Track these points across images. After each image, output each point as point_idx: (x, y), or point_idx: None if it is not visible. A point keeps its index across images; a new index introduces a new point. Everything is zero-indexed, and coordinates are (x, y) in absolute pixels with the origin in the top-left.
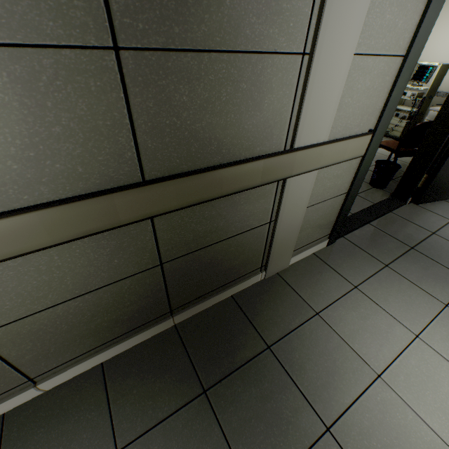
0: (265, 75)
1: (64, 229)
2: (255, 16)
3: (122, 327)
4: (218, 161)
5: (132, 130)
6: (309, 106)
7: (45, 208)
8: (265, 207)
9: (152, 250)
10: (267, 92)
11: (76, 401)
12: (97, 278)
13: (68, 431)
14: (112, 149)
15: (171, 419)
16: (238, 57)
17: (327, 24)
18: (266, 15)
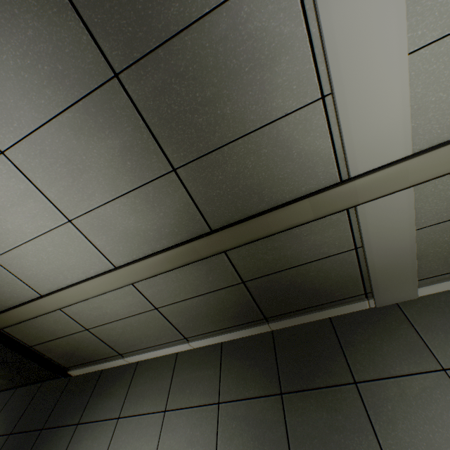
0: (283, 134)
1: (175, 261)
2: (254, 104)
3: (229, 321)
4: (264, 207)
5: (195, 205)
6: (353, 135)
7: (164, 251)
8: (339, 235)
9: (233, 272)
10: (292, 145)
11: (205, 360)
12: (202, 287)
13: (199, 376)
14: (188, 217)
15: (252, 401)
16: (251, 136)
17: (338, 62)
18: (264, 98)
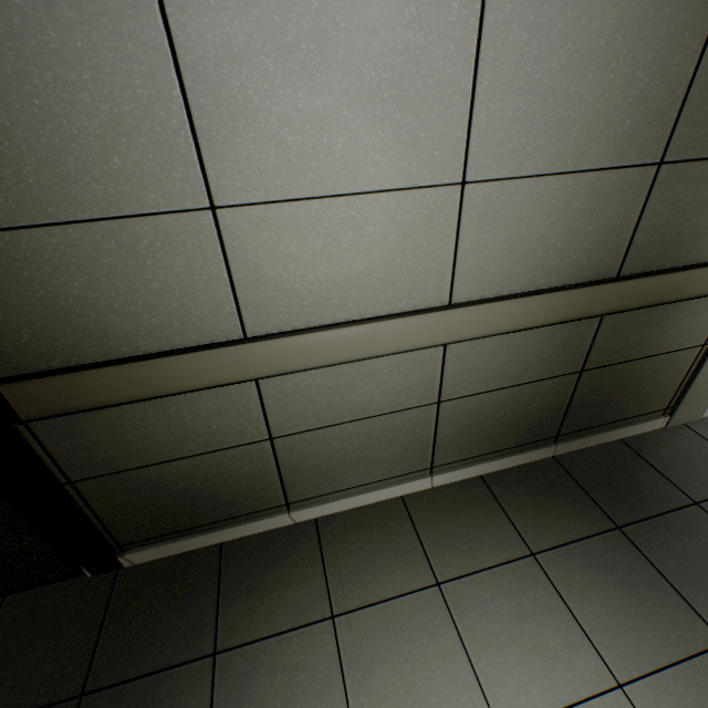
0: None
1: (554, 313)
2: None
3: (513, 438)
4: (684, 262)
5: (634, 229)
6: None
7: (557, 291)
8: (706, 323)
9: (583, 353)
10: None
11: (467, 502)
12: (531, 371)
13: (471, 524)
14: (612, 245)
15: (584, 543)
16: None
17: None
18: None
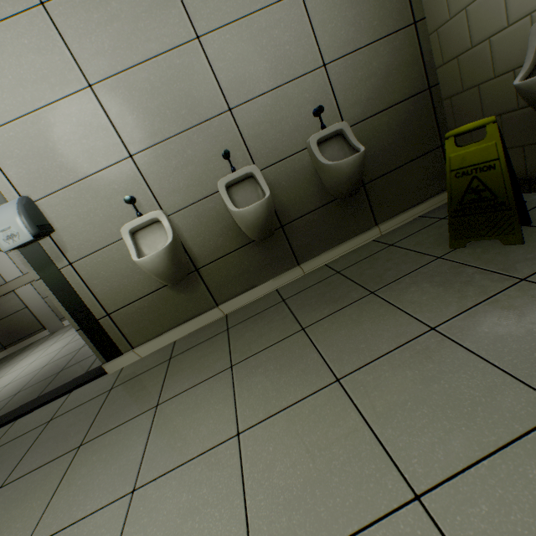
0: None
1: None
2: None
3: None
4: None
5: None
6: (2, 271)
7: None
8: (18, 302)
9: None
10: None
11: None
12: None
13: None
14: None
15: None
16: None
17: None
18: None
